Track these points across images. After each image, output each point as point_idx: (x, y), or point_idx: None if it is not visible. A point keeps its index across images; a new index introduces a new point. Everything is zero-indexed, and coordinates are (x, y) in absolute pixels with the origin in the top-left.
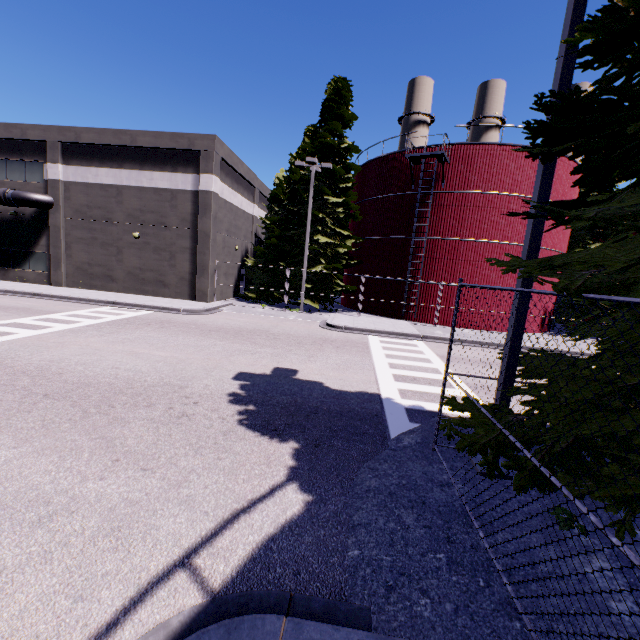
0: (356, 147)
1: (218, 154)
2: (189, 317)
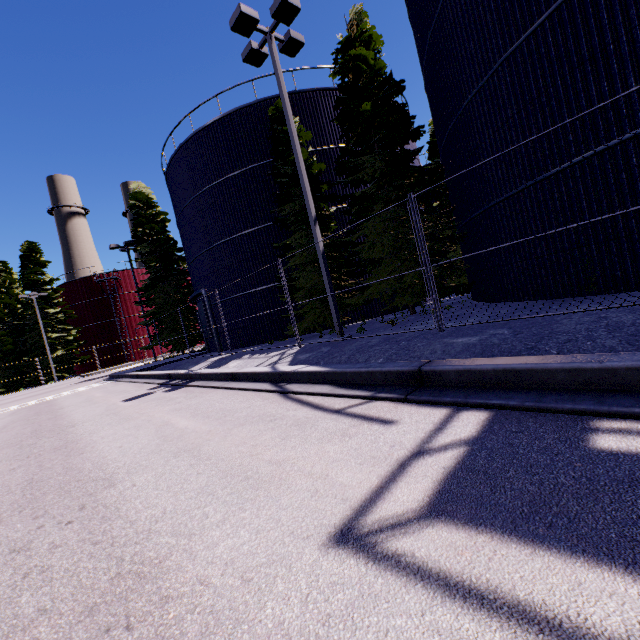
0: (57, 278)
1: None
2: None
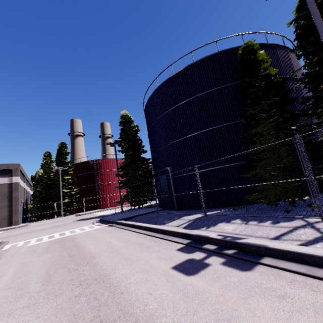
0: (72, 161)
1: (20, 169)
2: (25, 227)
